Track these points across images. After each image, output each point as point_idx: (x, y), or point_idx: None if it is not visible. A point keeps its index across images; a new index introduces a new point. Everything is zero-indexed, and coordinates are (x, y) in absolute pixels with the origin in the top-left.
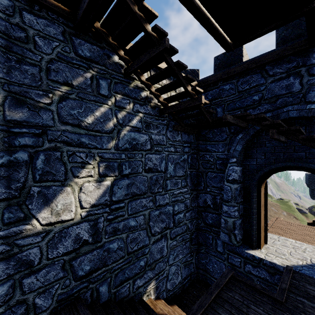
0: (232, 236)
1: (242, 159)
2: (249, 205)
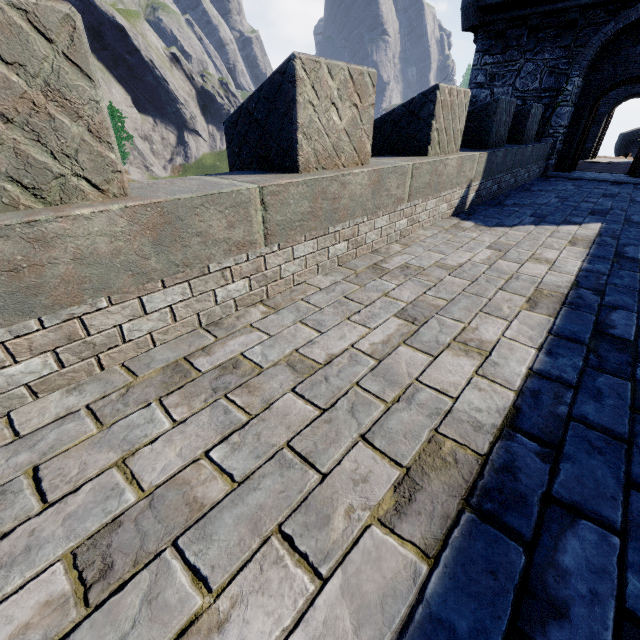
0: None
1: None
2: (596, 129)
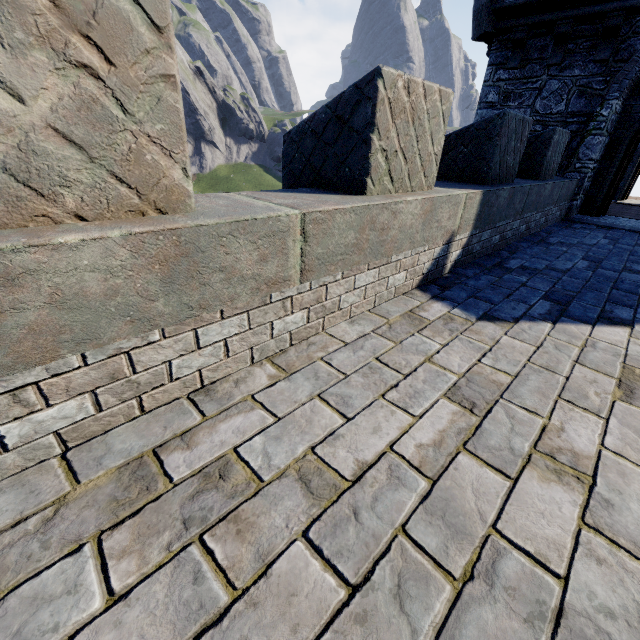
0: None
1: None
2: (629, 166)
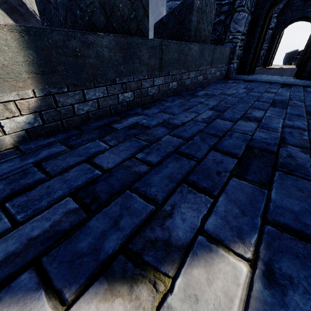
0: (260, 60)
1: (278, 16)
2: (271, 45)
